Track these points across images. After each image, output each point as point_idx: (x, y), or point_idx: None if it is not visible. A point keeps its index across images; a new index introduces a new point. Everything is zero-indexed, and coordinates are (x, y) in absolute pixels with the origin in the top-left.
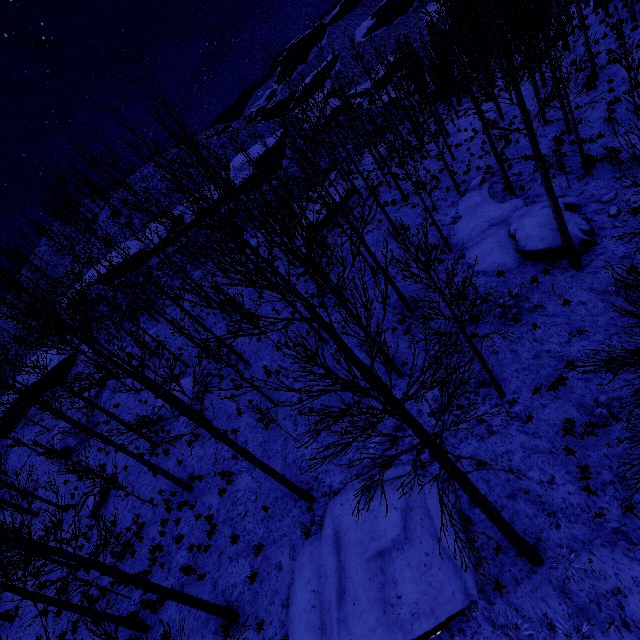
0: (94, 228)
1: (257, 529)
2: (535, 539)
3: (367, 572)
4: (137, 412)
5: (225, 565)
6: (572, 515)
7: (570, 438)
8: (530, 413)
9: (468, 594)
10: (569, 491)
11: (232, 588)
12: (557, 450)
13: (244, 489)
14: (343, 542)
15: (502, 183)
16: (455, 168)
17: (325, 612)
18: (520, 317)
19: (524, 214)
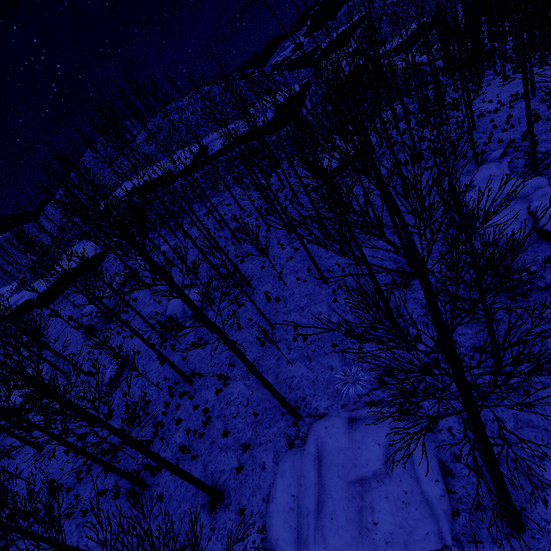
0: (131, 147)
1: (246, 430)
2: (519, 507)
3: (347, 494)
4: (151, 309)
5: (215, 453)
6: None
7: None
8: (529, 388)
9: (442, 538)
10: None
11: (220, 473)
12: None
13: (237, 393)
14: (325, 461)
15: (525, 159)
16: (474, 138)
17: (302, 517)
18: (528, 293)
19: (548, 193)
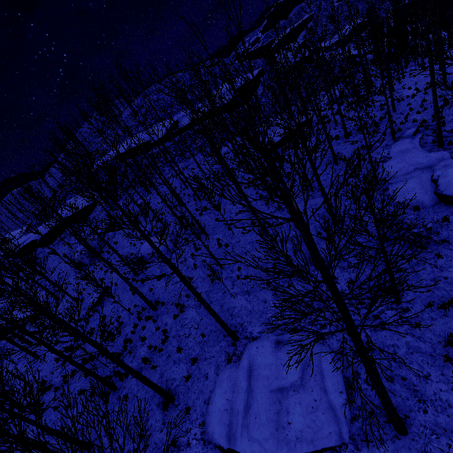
0: (118, 121)
1: (195, 347)
2: (404, 415)
3: (269, 399)
4: (128, 250)
5: (170, 364)
6: (439, 407)
7: (450, 349)
8: (420, 321)
9: (341, 437)
10: (441, 388)
11: (173, 380)
12: (437, 355)
13: (190, 319)
14: (254, 374)
15: (433, 136)
16: (394, 118)
17: (234, 416)
18: (426, 246)
19: (449, 164)
